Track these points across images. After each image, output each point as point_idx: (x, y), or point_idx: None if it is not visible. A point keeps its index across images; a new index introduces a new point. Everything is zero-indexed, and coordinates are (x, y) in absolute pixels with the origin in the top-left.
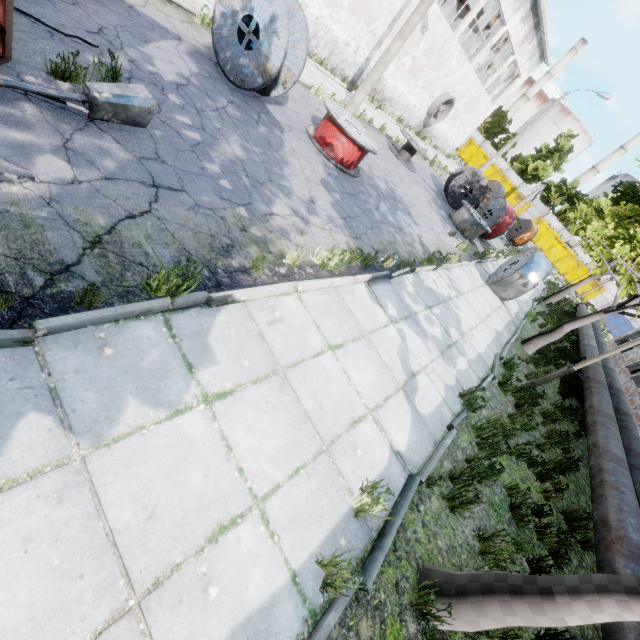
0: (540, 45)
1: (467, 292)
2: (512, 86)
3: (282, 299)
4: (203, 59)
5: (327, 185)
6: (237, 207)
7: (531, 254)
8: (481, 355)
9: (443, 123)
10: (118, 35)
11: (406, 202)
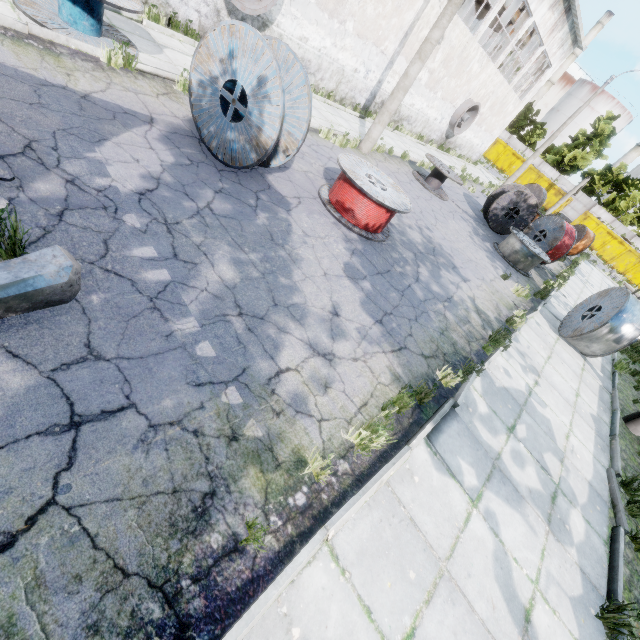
0: (572, 30)
1: (544, 365)
2: (542, 78)
3: (303, 579)
4: (182, 139)
5: (352, 272)
6: (223, 390)
7: (620, 299)
8: (592, 484)
9: (467, 130)
10: (56, 145)
11: (447, 250)
